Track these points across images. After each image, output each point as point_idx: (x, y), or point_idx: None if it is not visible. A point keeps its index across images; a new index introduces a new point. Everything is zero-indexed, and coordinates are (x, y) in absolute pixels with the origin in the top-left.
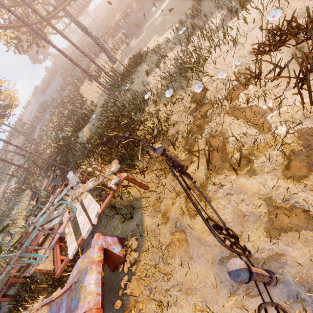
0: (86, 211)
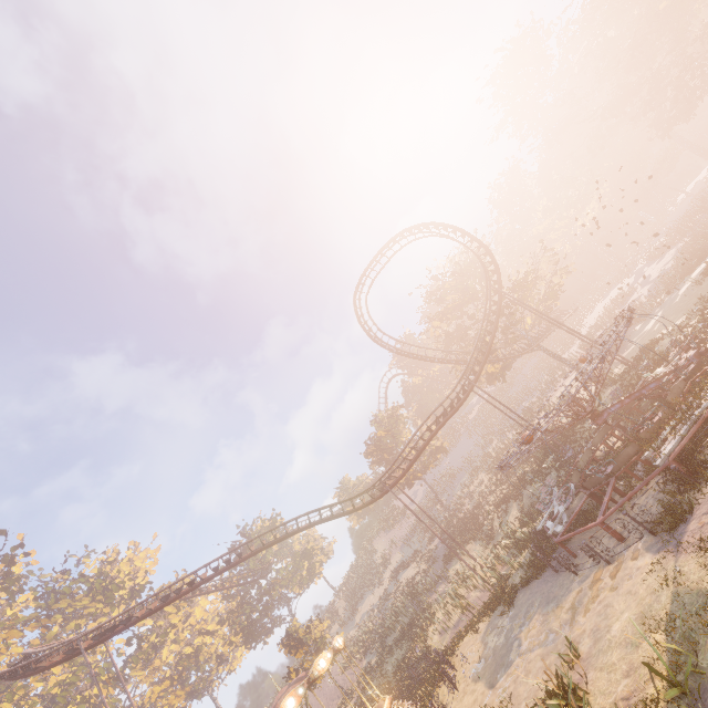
0: None
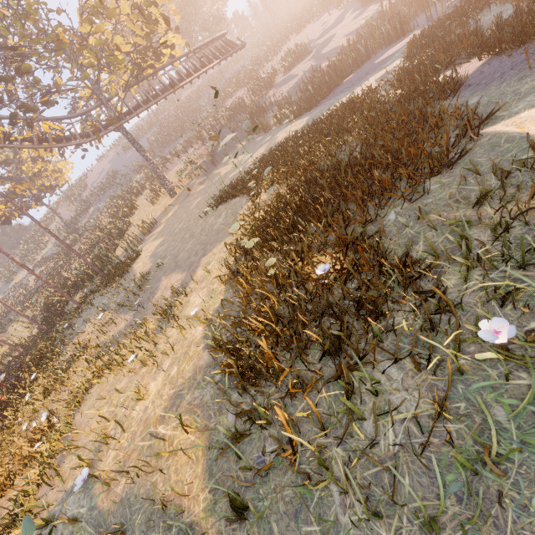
0: None
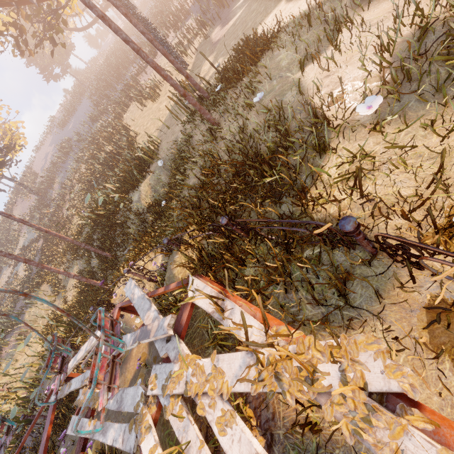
0: (191, 405)
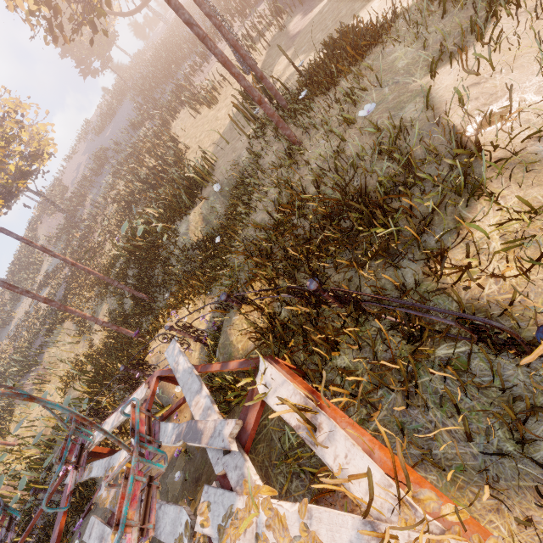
0: None
